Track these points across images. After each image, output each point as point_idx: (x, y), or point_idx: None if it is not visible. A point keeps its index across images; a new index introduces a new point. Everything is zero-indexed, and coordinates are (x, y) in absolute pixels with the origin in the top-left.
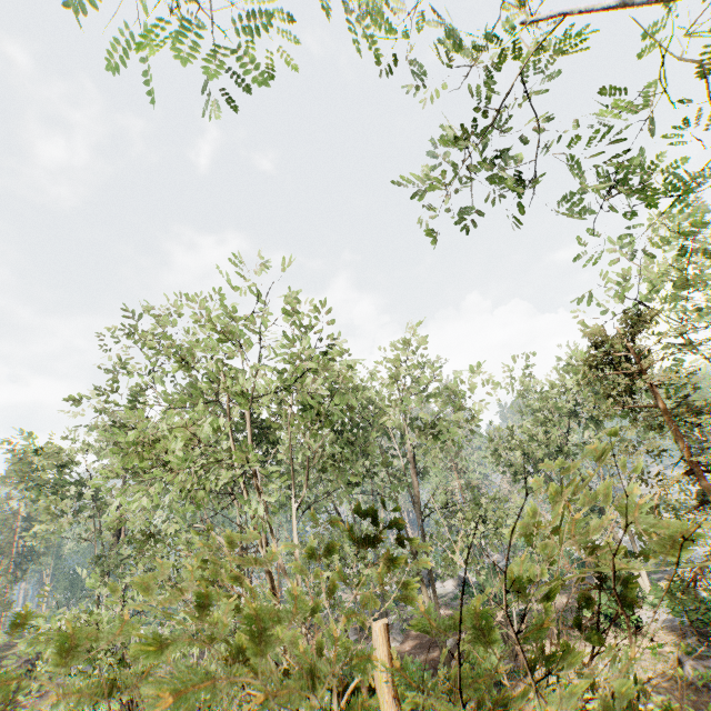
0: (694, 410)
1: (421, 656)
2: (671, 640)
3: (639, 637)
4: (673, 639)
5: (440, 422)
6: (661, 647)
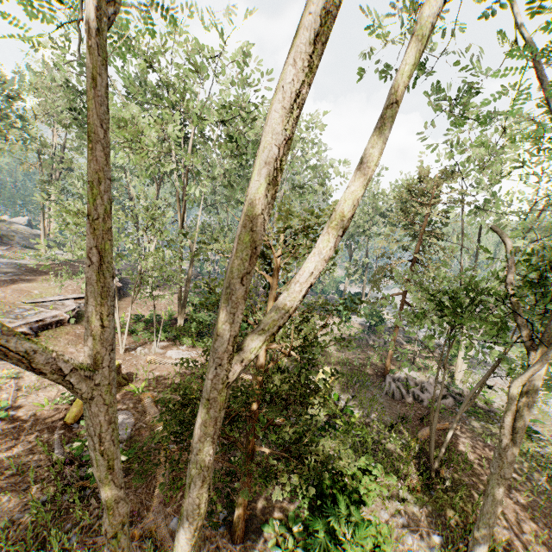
0: (435, 236)
1: None
2: (358, 327)
3: (346, 323)
4: (359, 327)
5: (307, 187)
6: (352, 327)
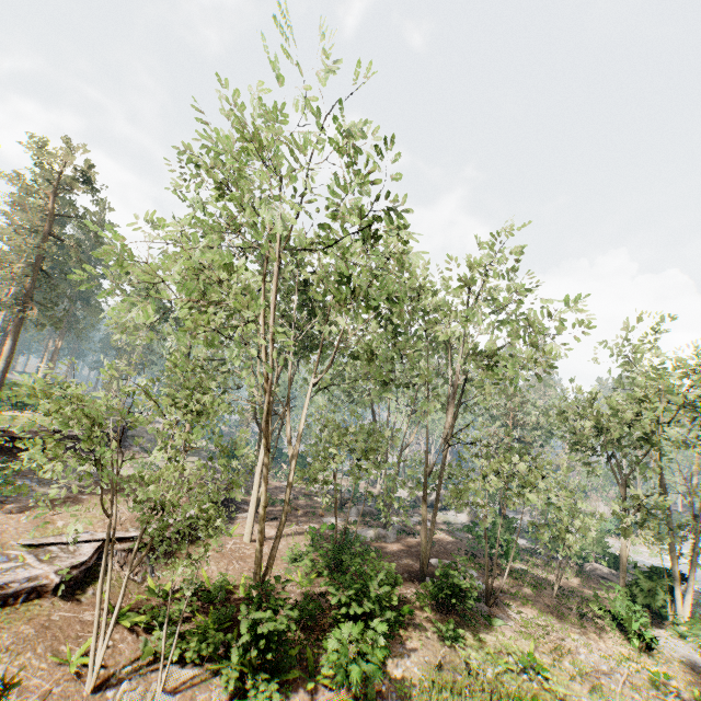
0: None
1: (403, 559)
2: (684, 677)
3: (644, 654)
4: (688, 678)
5: (504, 356)
6: (667, 677)
